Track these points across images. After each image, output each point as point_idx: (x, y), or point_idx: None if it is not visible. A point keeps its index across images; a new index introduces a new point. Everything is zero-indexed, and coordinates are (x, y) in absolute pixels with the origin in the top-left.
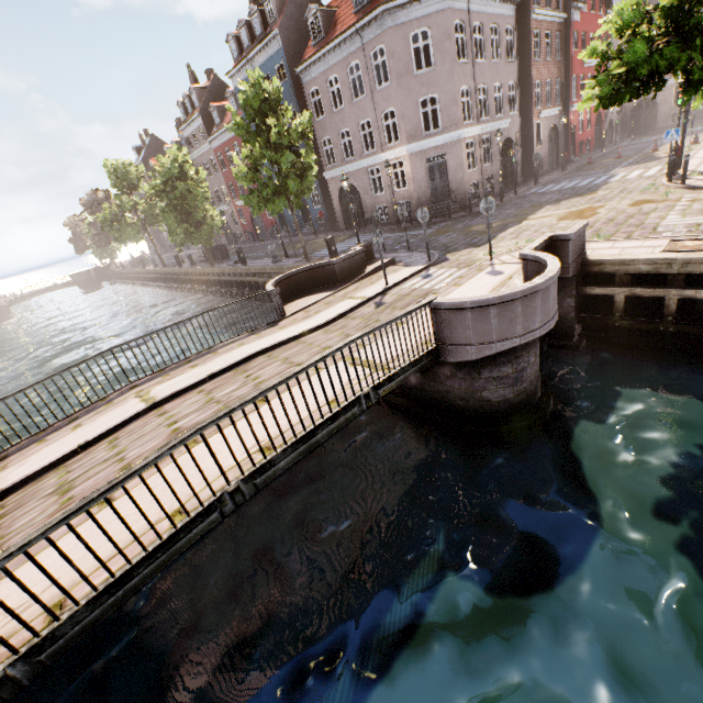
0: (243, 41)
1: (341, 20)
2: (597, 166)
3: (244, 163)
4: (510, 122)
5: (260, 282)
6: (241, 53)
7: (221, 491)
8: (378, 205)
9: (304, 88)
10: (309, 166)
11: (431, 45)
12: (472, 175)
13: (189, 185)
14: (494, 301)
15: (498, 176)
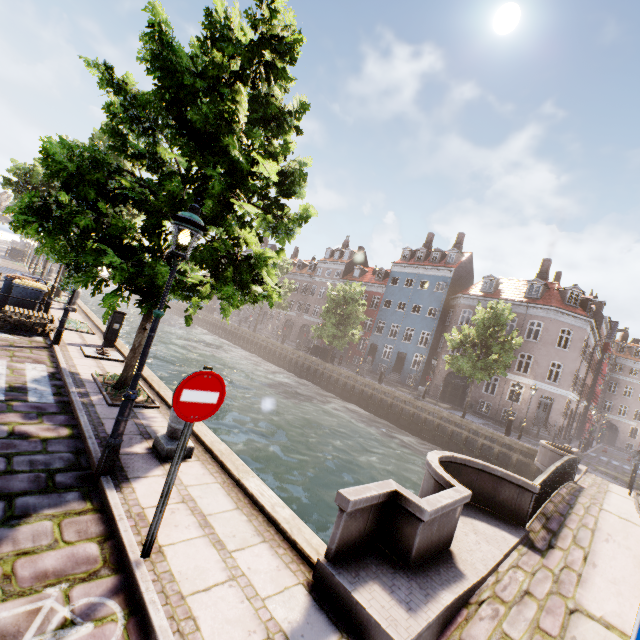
0: (417, 256)
1: (507, 292)
2: (618, 458)
3: (458, 336)
4: (578, 399)
5: (401, 407)
6: (409, 259)
7: None
8: (482, 399)
9: (460, 305)
10: (509, 366)
11: (570, 339)
12: (561, 421)
13: (359, 309)
14: None
15: (564, 428)
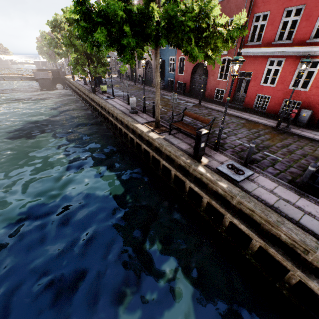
0: None
1: None
2: None
3: None
4: None
5: None
6: None
7: (1, 76)
8: None
9: None
10: None
11: None
12: None
13: None
14: (35, 72)
15: None
